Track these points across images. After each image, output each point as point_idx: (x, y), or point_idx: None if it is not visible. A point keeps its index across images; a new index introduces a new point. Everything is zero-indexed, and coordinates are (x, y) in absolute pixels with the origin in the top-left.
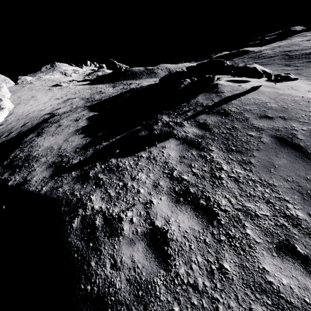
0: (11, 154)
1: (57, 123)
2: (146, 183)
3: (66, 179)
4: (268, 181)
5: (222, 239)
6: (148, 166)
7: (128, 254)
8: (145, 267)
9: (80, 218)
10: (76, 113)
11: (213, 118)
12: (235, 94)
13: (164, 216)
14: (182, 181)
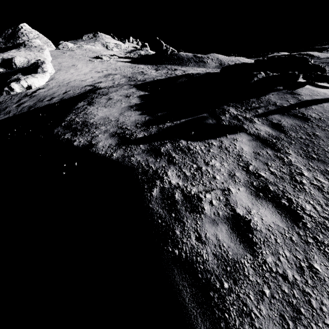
0: (67, 117)
1: (106, 96)
2: (222, 171)
3: (135, 150)
4: None
5: (310, 241)
6: (221, 155)
7: (212, 232)
8: (230, 247)
9: (159, 189)
10: (124, 90)
11: (288, 120)
12: (316, 99)
13: (244, 206)
14: (259, 177)
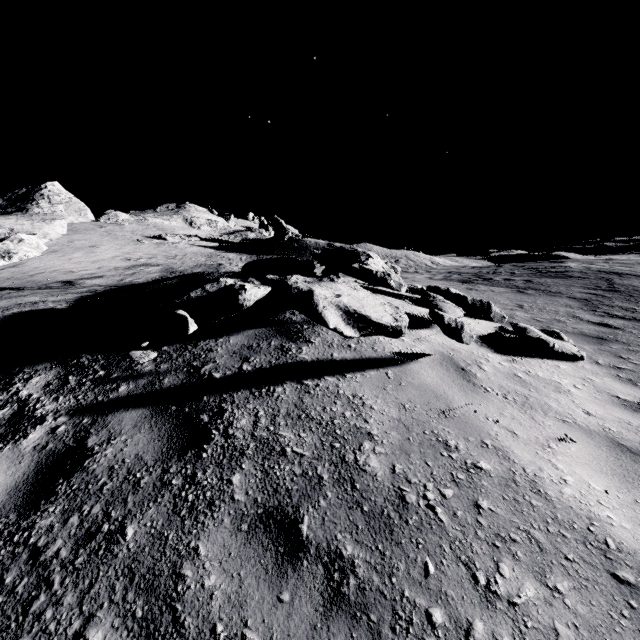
0: None
1: None
2: None
3: None
4: None
5: None
6: None
7: None
8: None
9: None
10: (45, 295)
11: (139, 439)
12: (325, 360)
13: None
14: None
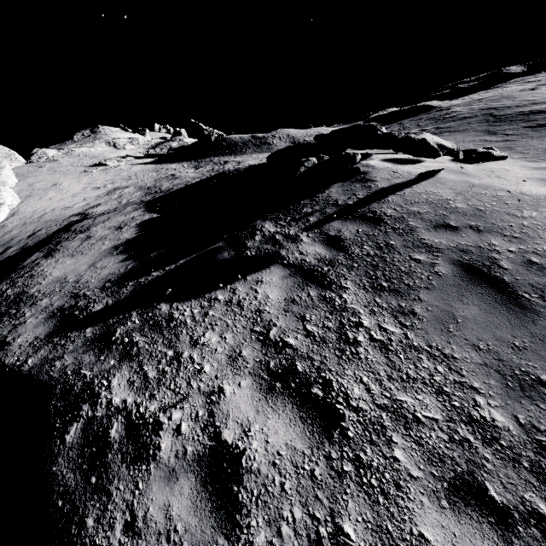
0: None
1: (84, 233)
2: (218, 352)
3: (73, 343)
4: (443, 350)
5: (347, 470)
6: (226, 318)
7: (161, 501)
8: (189, 530)
9: (83, 423)
10: (122, 215)
11: (353, 227)
12: (395, 184)
13: (240, 421)
14: (284, 349)
